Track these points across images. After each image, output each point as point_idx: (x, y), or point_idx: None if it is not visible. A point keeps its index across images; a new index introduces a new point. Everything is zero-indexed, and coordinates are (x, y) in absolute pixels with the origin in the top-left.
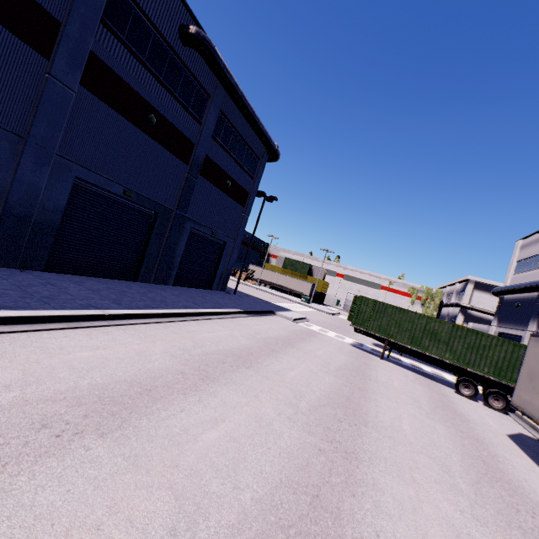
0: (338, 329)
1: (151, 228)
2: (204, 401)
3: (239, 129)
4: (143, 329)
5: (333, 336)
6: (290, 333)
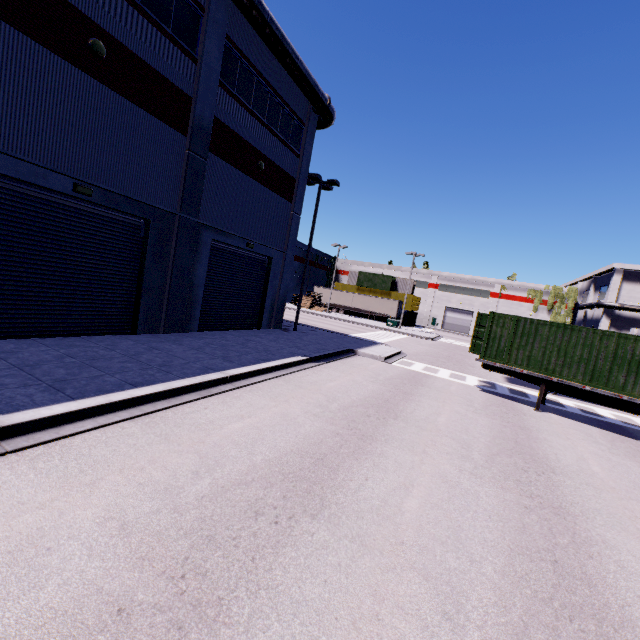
0: (450, 363)
1: (143, 247)
2: None
3: (265, 72)
4: (88, 446)
5: (448, 377)
6: (384, 387)
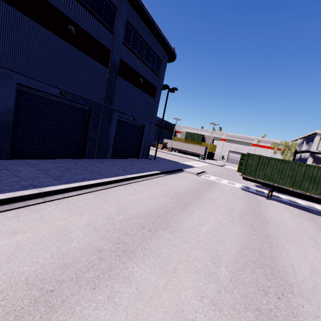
0: (228, 177)
1: (88, 119)
2: (115, 296)
3: (144, 36)
4: (75, 201)
5: (227, 183)
6: (196, 186)
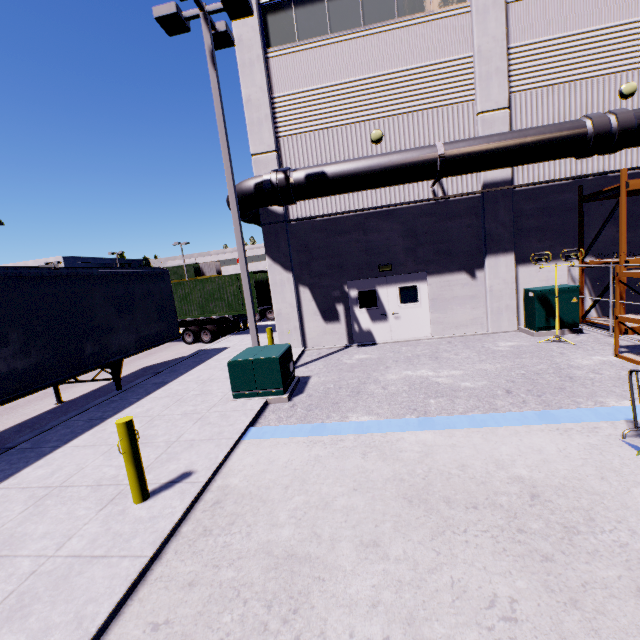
0: None
1: None
2: None
3: None
4: None
5: None
6: None
